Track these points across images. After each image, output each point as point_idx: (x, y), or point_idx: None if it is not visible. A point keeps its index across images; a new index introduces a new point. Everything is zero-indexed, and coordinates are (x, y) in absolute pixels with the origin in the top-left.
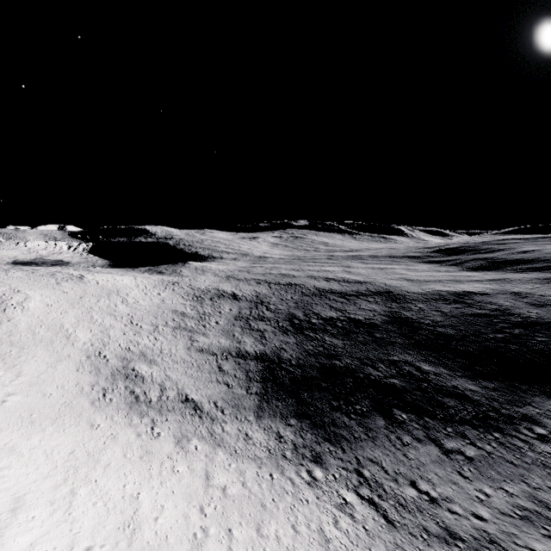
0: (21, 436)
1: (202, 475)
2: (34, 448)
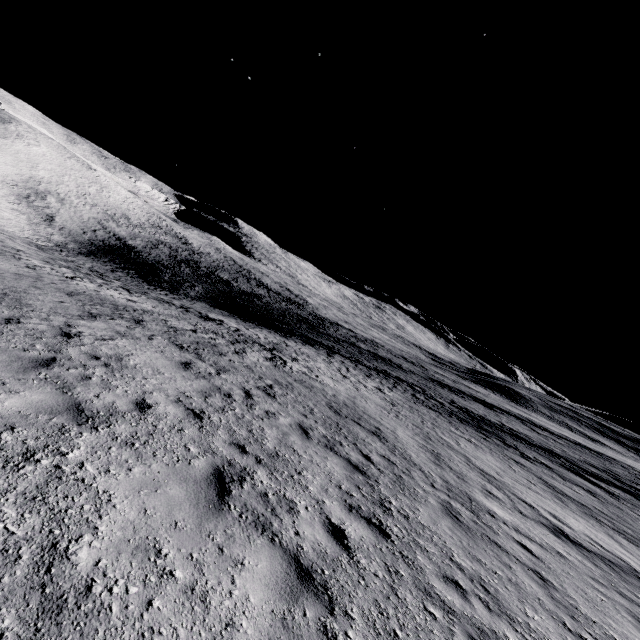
0: None
1: (1, 209)
2: None
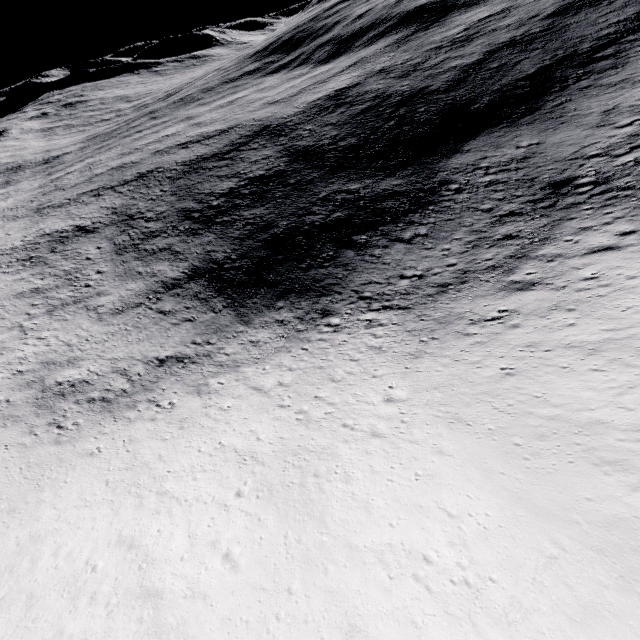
0: (23, 527)
1: (252, 392)
2: (58, 517)
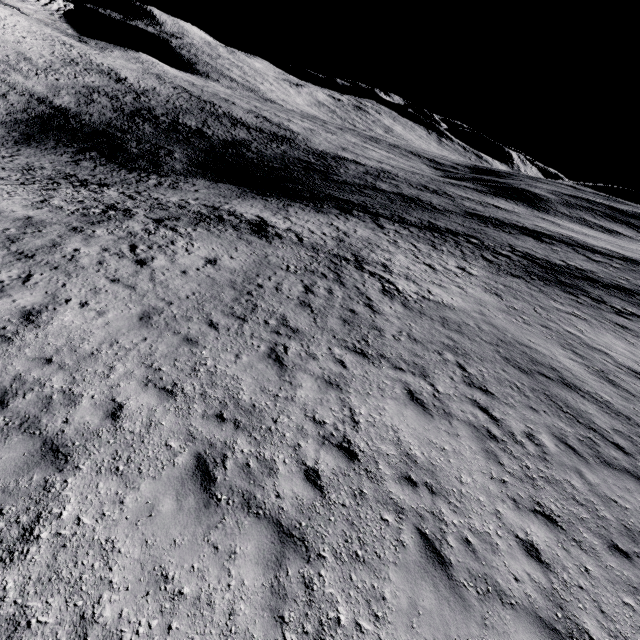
0: None
1: None
2: None
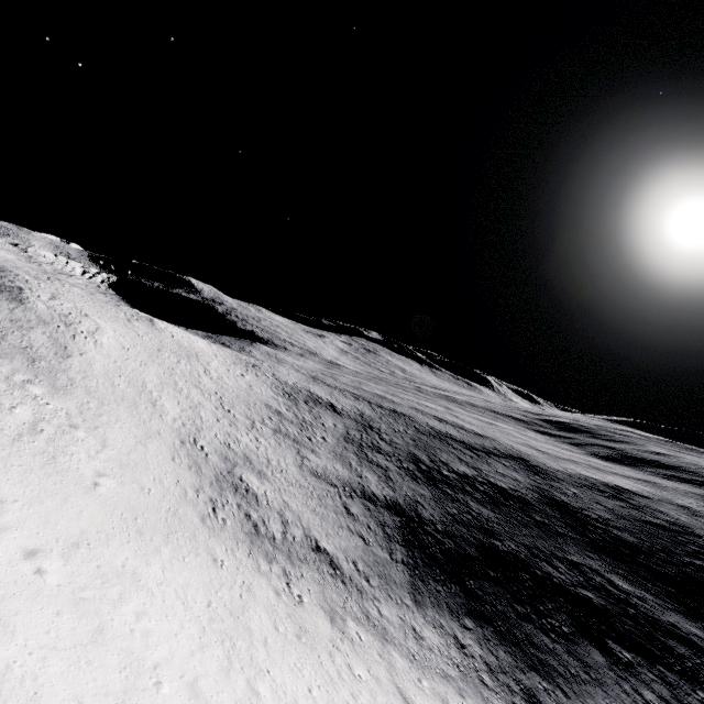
0: (136, 556)
1: (396, 693)
2: (160, 582)
